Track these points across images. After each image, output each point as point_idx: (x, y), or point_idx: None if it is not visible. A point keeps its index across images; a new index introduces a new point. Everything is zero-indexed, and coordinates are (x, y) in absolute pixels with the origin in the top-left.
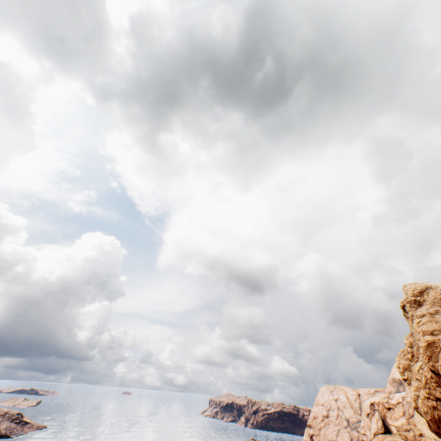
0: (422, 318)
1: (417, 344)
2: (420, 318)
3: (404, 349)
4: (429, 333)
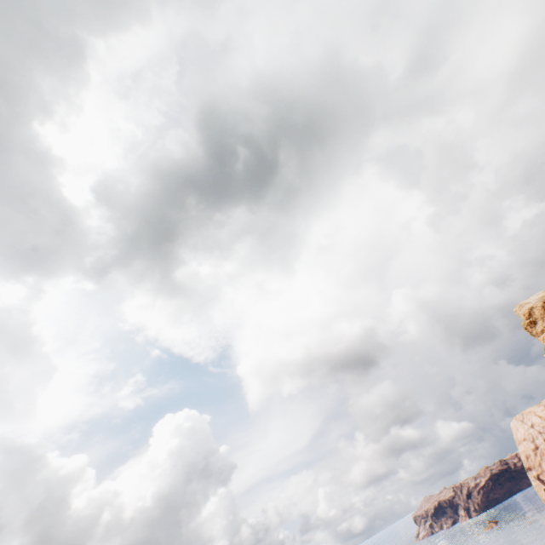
0: (542, 332)
1: None
2: (541, 333)
3: None
4: None
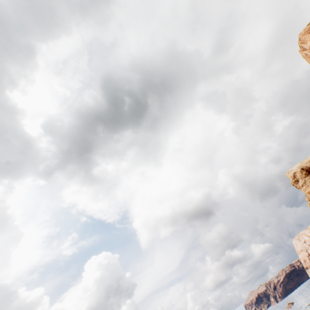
0: (302, 186)
1: (309, 198)
2: (302, 186)
3: (308, 202)
4: (309, 192)
